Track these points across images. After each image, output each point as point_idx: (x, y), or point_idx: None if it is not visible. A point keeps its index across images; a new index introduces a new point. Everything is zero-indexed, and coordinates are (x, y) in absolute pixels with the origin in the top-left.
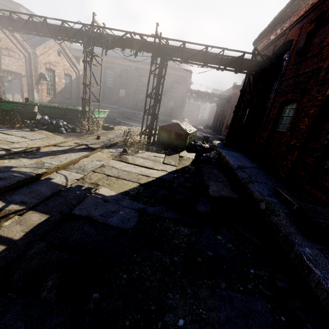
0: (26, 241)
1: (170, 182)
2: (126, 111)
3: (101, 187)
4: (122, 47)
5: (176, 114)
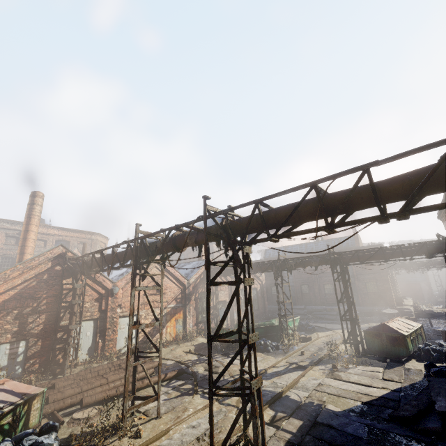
0: (300, 434)
1: (396, 402)
2: (315, 309)
3: (327, 404)
4: (303, 267)
5: (385, 300)
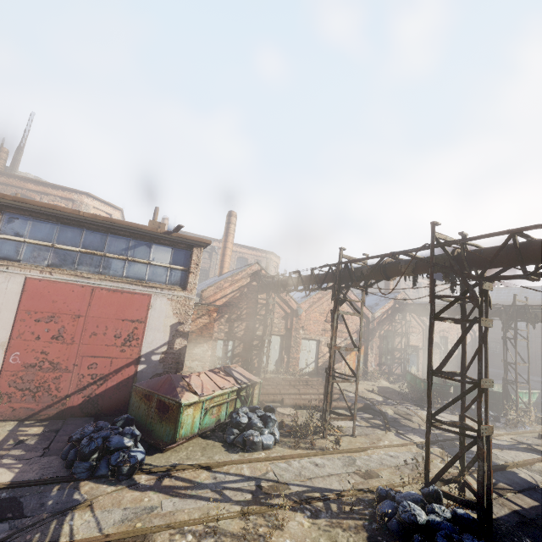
0: (534, 512)
1: None
2: None
3: None
4: None
5: None
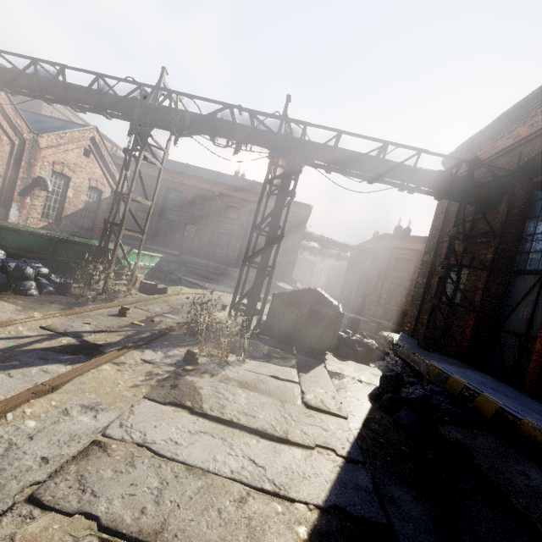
0: None
1: (384, 537)
2: (194, 261)
3: None
4: (211, 132)
5: (284, 274)
